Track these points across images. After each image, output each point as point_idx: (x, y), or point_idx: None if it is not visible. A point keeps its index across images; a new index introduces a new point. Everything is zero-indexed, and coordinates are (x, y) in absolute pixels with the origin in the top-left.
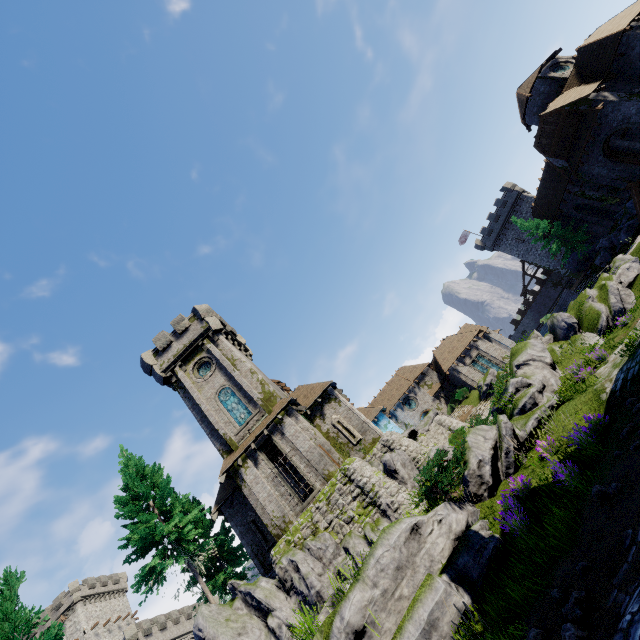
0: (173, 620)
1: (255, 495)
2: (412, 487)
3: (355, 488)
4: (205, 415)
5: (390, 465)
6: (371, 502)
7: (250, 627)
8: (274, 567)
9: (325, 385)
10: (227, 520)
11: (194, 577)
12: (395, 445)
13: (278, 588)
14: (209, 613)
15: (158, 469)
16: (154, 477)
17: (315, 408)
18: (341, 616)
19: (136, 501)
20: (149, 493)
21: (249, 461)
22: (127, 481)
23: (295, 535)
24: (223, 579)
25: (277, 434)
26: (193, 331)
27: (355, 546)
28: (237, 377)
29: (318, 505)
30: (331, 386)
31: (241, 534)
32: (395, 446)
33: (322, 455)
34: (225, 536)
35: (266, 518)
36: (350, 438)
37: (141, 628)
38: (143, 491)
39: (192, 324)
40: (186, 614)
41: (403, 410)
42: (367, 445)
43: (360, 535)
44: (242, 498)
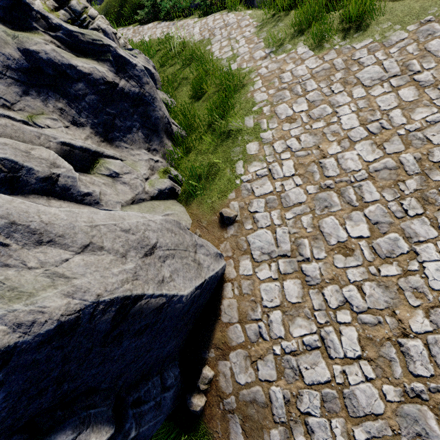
0: None
1: None
2: None
3: None
4: None
5: None
6: (74, 20)
7: None
8: None
9: None
10: None
11: None
12: None
13: None
14: None
15: None
16: None
17: None
18: None
19: None
20: None
21: None
22: None
23: None
24: None
25: None
26: None
27: None
28: None
29: None
30: None
31: None
32: None
33: None
34: None
35: None
36: None
37: None
38: None
39: None
40: None
41: None
42: None
43: None
44: None
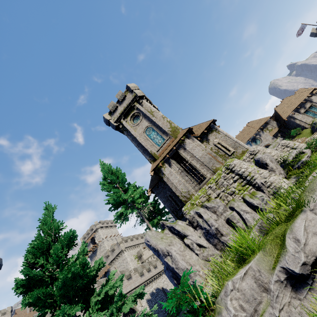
0: (135, 238)
1: (171, 181)
2: (279, 173)
3: (235, 175)
4: (139, 143)
5: (262, 160)
6: (247, 183)
7: (174, 242)
8: (185, 216)
9: (208, 122)
10: (156, 196)
11: (142, 220)
12: (260, 153)
13: (188, 226)
14: (152, 234)
15: (119, 170)
16: (117, 173)
17: (202, 137)
18: (295, 238)
19: (110, 184)
20: (115, 180)
21: (166, 164)
22: (104, 174)
23: (196, 201)
24: (156, 222)
25: (181, 149)
26: (128, 99)
27: (239, 206)
28: (155, 120)
29: (210, 185)
30: (212, 123)
31: (164, 202)
32: (260, 153)
33: (211, 158)
34: (155, 203)
35: (178, 192)
36: (226, 152)
37: (123, 239)
38: (112, 179)
39: (127, 95)
40: (140, 236)
41: (251, 145)
42: (238, 155)
43: (240, 201)
44: (163, 185)
